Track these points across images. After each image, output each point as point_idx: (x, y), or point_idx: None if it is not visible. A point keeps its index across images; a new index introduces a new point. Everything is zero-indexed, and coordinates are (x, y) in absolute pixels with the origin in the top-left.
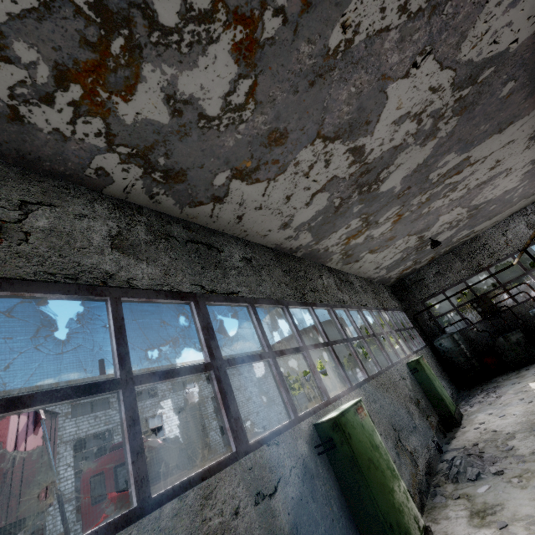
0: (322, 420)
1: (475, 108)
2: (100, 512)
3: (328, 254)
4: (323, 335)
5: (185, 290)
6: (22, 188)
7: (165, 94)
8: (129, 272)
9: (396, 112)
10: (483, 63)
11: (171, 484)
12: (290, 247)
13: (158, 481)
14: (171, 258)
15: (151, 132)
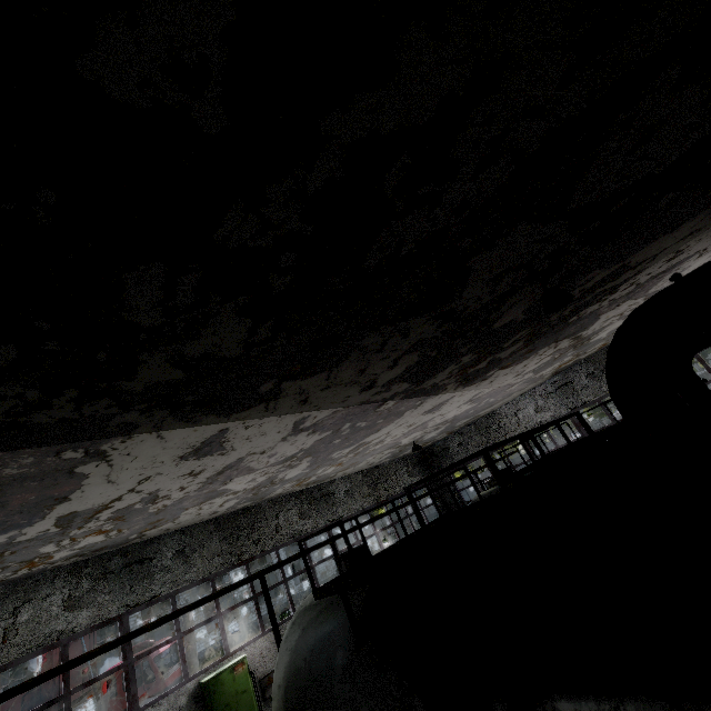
0: (201, 681)
1: (319, 451)
2: (114, 704)
3: (286, 492)
4: (251, 590)
5: (113, 616)
6: (14, 598)
7: (71, 550)
8: (74, 622)
9: (242, 483)
10: (289, 457)
11: (161, 685)
12: (236, 509)
13: (151, 683)
14: (106, 593)
15: (73, 554)
